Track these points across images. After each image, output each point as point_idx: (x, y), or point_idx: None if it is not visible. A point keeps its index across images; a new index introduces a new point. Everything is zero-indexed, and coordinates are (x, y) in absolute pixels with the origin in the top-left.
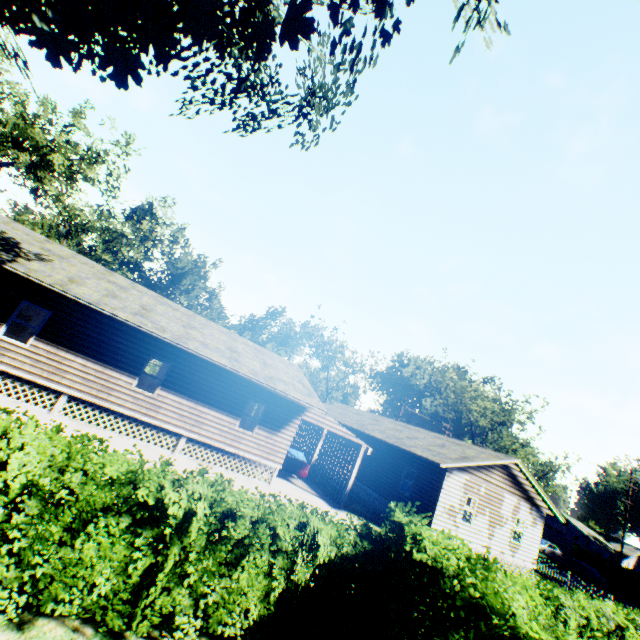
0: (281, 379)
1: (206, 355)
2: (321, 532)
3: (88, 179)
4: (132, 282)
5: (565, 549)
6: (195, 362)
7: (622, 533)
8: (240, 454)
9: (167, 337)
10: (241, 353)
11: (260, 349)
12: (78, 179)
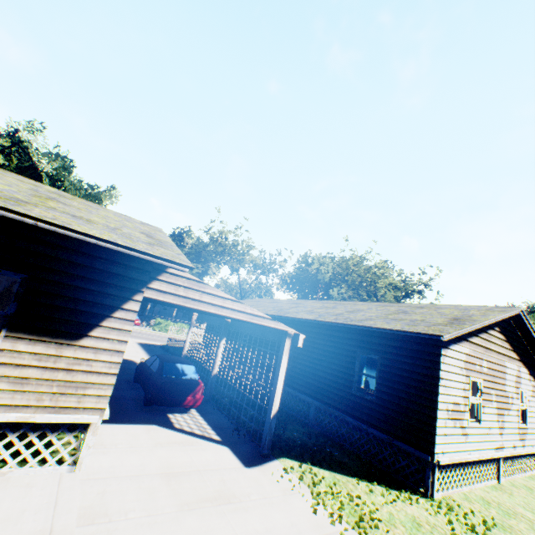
0: (73, 214)
1: None
2: None
3: None
4: None
5: None
6: None
7: None
8: None
9: None
10: None
11: (71, 197)
12: None
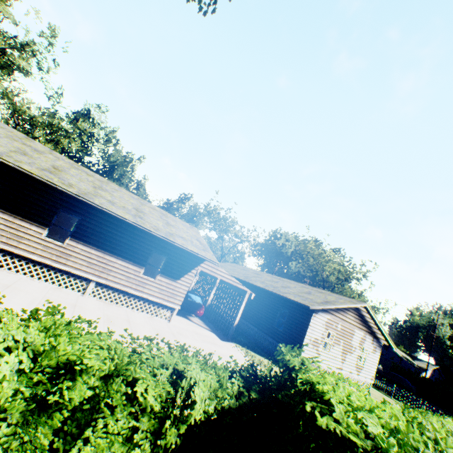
0: (181, 236)
1: (110, 210)
2: (199, 384)
3: (21, 69)
4: (51, 150)
5: (384, 365)
6: (103, 217)
7: (428, 356)
8: (144, 297)
9: (72, 191)
10: (147, 214)
11: (165, 214)
12: (13, 69)
